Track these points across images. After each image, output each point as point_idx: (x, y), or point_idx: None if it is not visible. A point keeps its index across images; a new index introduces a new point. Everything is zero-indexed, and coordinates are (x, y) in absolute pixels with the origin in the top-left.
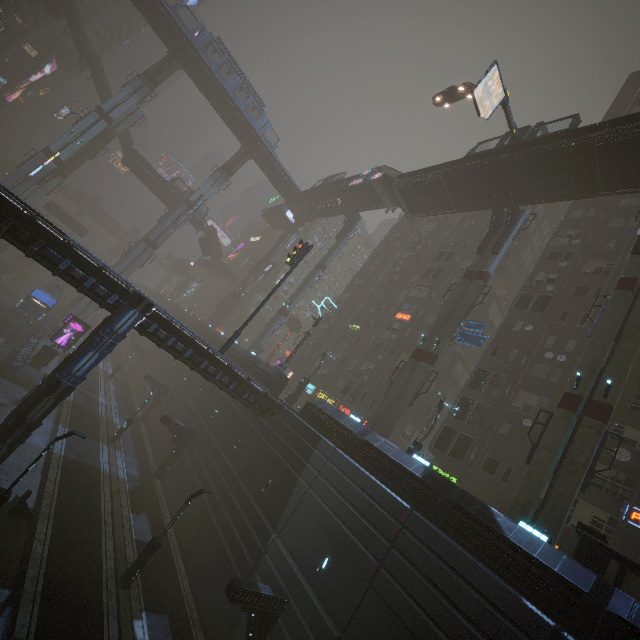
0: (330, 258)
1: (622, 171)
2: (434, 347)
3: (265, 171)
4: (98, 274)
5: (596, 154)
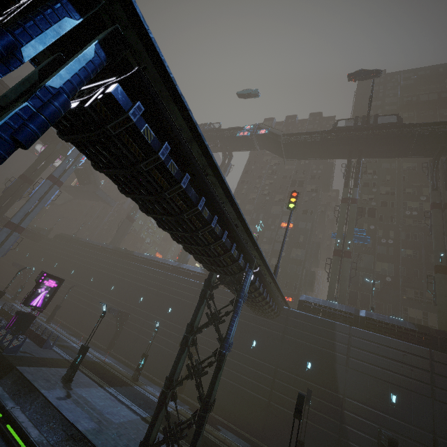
0: None
1: (423, 148)
2: (348, 247)
3: None
4: (245, 249)
5: (414, 138)
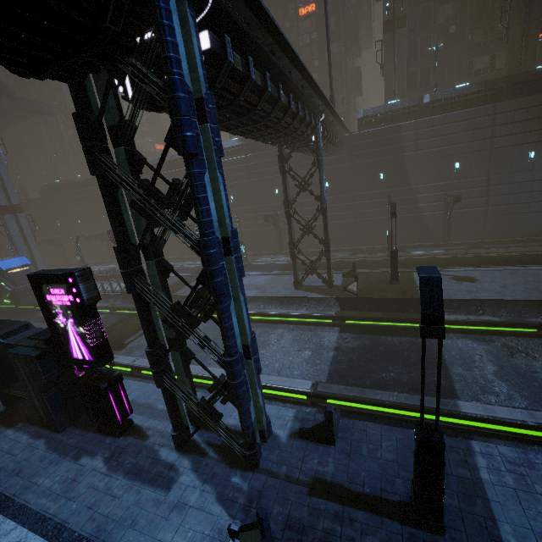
0: None
1: None
2: (401, 9)
3: None
4: (312, 106)
5: None
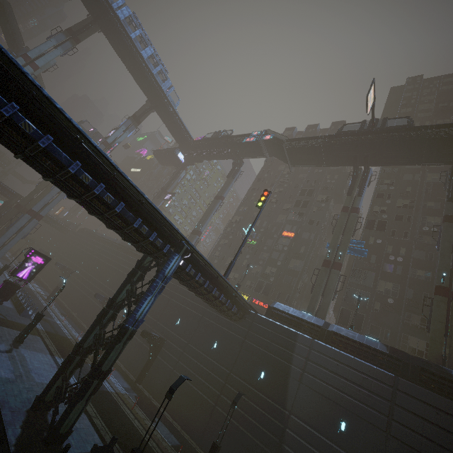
0: (226, 192)
1: (437, 153)
2: (339, 259)
3: (166, 122)
4: (159, 228)
5: (426, 142)
